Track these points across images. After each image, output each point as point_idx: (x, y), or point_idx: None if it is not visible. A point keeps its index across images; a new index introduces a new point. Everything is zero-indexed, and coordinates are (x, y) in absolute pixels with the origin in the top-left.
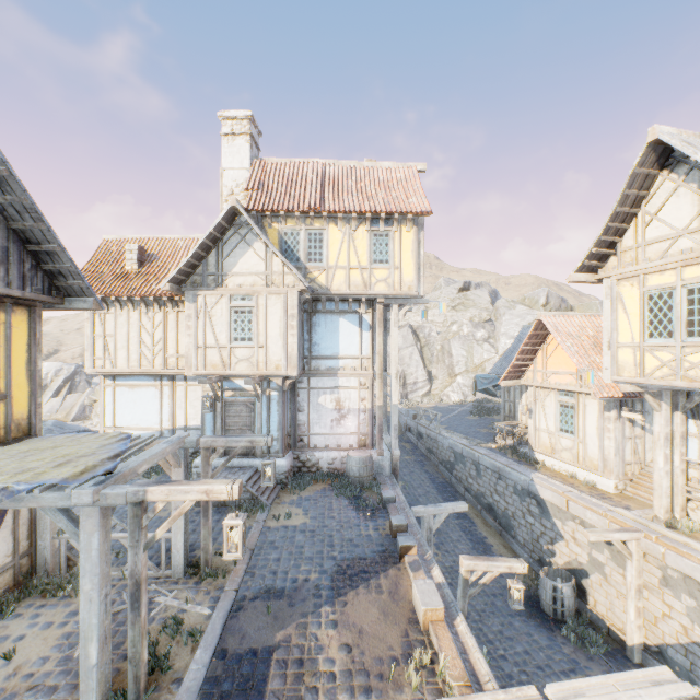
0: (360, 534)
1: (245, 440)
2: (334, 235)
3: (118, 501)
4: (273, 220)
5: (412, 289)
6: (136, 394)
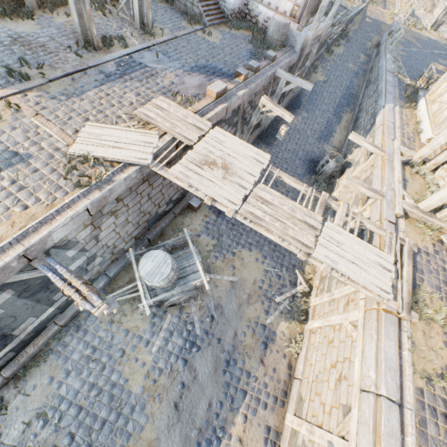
0: (233, 62)
1: None
2: None
3: None
4: None
5: None
6: None
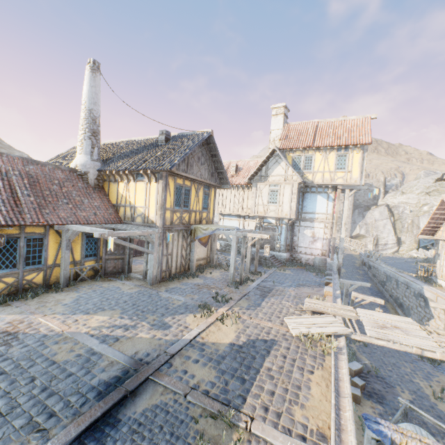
0: (312, 280)
1: (271, 233)
2: (317, 157)
3: (240, 235)
4: (290, 152)
5: (357, 182)
6: (230, 222)
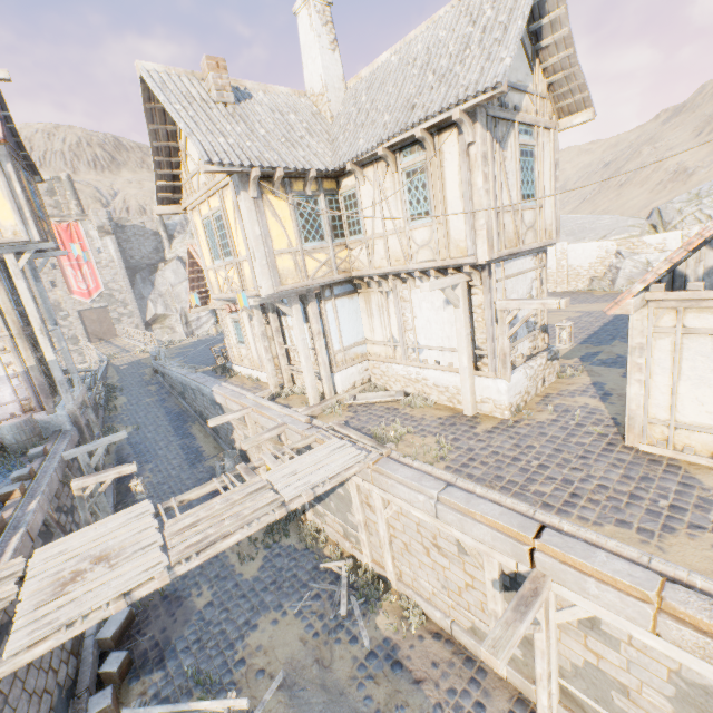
0: None
1: None
2: None
3: None
4: None
5: (20, 234)
6: None
